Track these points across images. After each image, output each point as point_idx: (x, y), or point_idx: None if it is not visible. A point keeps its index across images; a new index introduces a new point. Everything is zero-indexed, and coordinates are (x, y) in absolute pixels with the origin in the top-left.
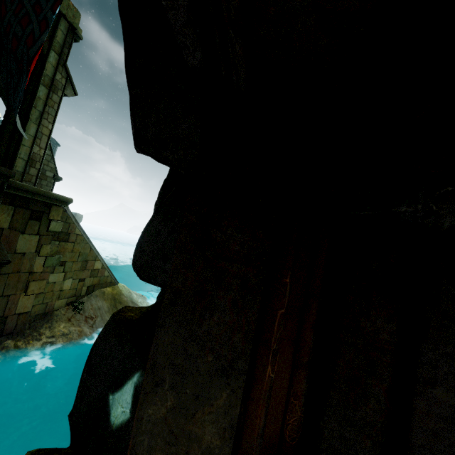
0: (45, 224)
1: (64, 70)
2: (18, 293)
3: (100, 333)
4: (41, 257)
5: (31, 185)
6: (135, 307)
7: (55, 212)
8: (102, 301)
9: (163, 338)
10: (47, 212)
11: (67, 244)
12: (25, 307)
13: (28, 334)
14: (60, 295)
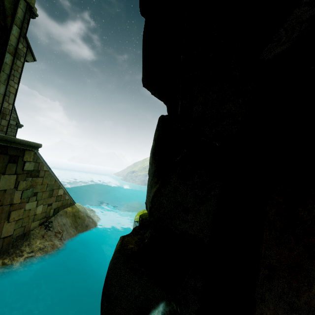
0: (21, 165)
1: (24, 41)
2: (2, 222)
3: (111, 265)
4: (19, 191)
5: (3, 133)
6: (128, 237)
7: (27, 155)
8: (66, 218)
9: (264, 312)
10: (21, 156)
11: (37, 179)
12: (8, 232)
13: (12, 252)
14: (34, 218)
